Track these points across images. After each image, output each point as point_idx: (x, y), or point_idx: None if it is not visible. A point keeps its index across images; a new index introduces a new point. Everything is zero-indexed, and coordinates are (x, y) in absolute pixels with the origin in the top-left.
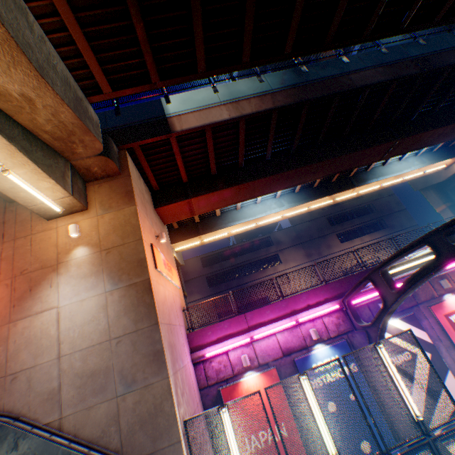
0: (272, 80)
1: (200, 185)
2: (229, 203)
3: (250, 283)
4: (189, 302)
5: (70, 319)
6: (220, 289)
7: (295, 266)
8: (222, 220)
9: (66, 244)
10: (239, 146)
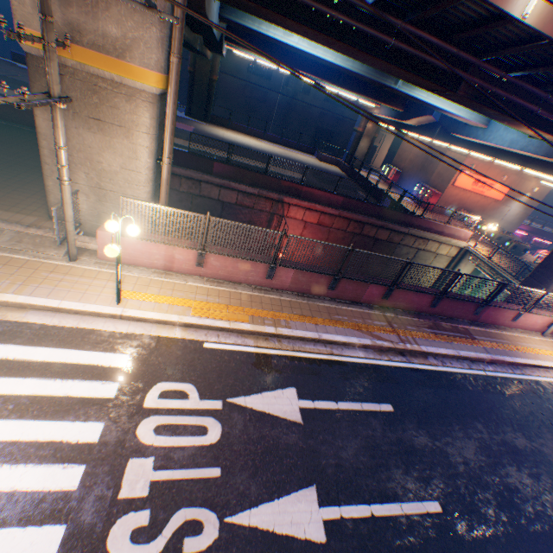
0: None
1: None
2: None
3: None
4: None
5: (509, 213)
6: None
7: None
8: None
9: (526, 190)
10: None
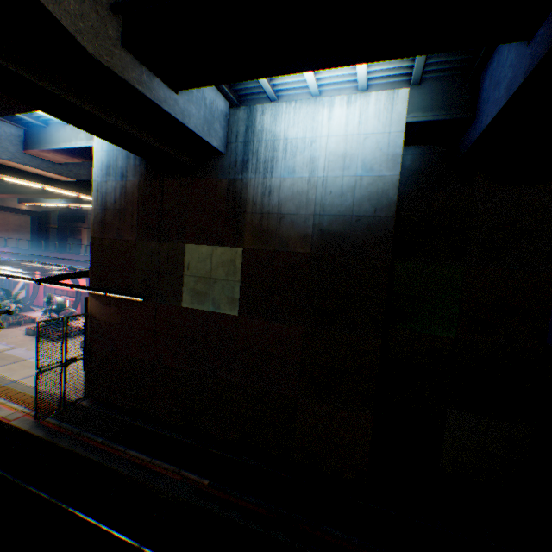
0: None
1: None
2: (10, 198)
3: None
4: None
5: None
6: None
7: None
8: (38, 198)
9: None
10: None
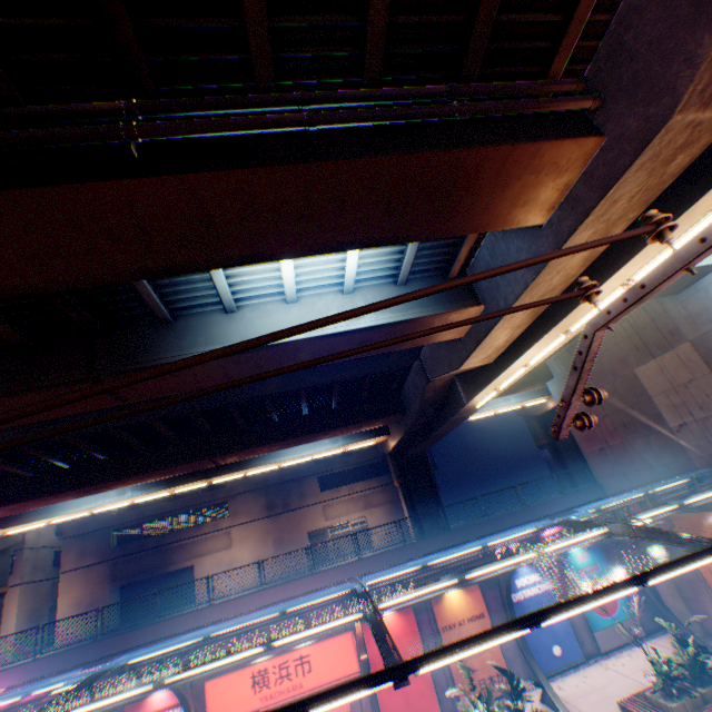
0: None
1: None
2: None
3: (175, 543)
4: (76, 568)
5: None
6: (129, 550)
7: (247, 521)
8: (34, 509)
9: None
10: None
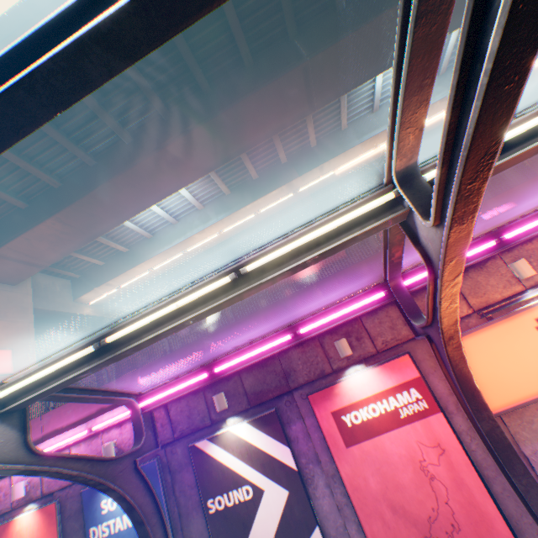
0: (0, 30)
1: (9, 229)
2: (82, 241)
3: None
4: None
5: None
6: None
7: None
8: (132, 256)
9: None
10: (9, 159)
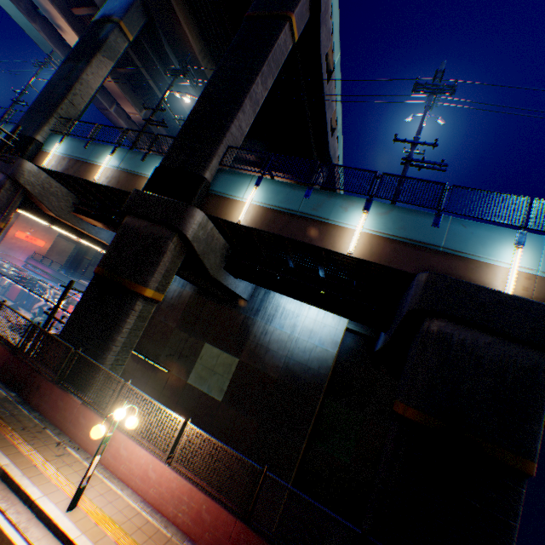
0: None
1: None
2: None
3: None
4: None
5: None
6: None
7: None
8: None
9: None
10: None
